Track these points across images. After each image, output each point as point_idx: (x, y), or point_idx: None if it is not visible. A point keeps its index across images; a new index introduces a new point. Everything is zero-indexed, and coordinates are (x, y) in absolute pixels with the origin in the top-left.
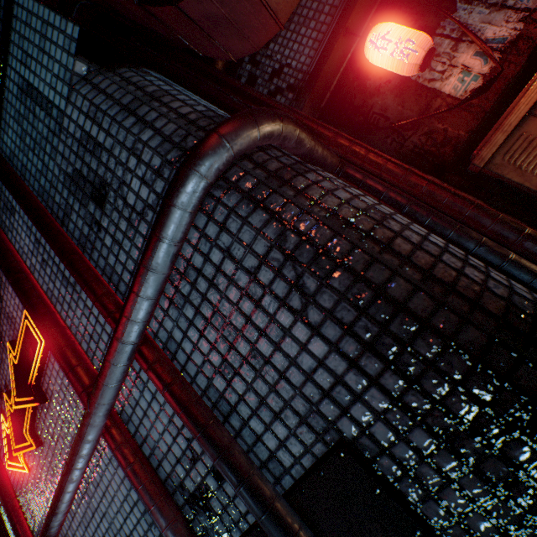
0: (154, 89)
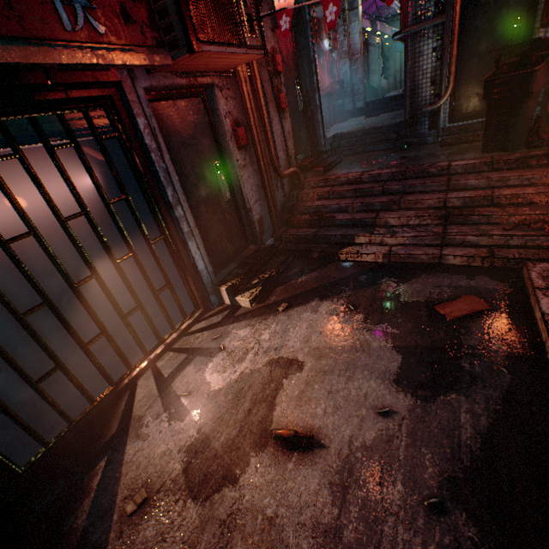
0: None
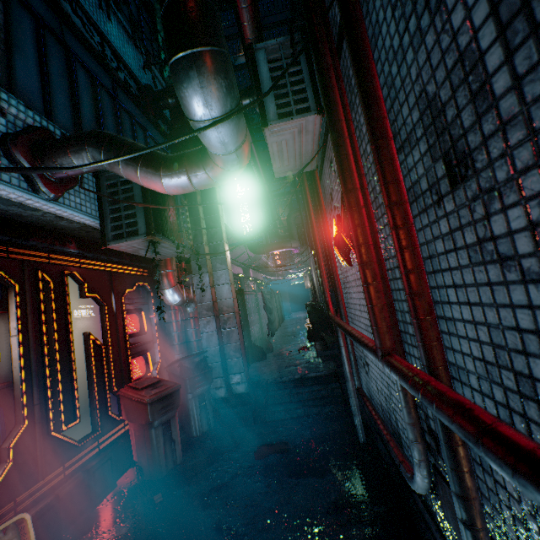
0: None
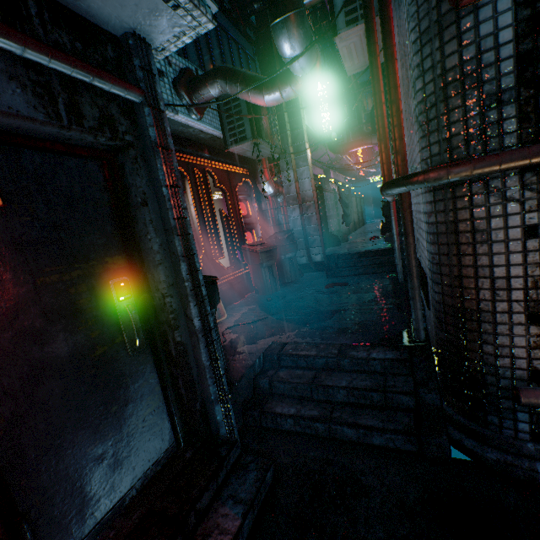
0: (448, 7)
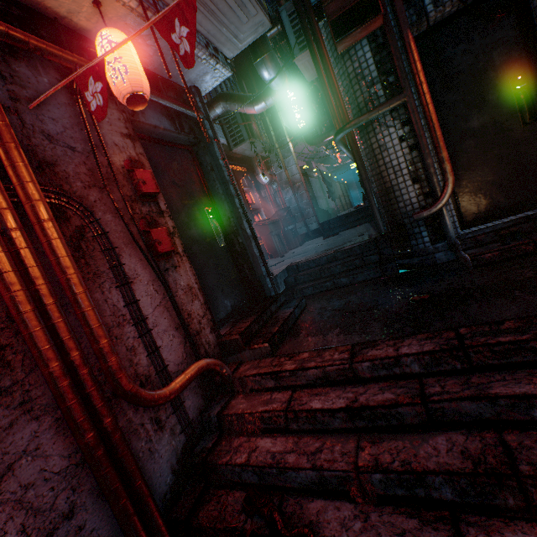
0: None
